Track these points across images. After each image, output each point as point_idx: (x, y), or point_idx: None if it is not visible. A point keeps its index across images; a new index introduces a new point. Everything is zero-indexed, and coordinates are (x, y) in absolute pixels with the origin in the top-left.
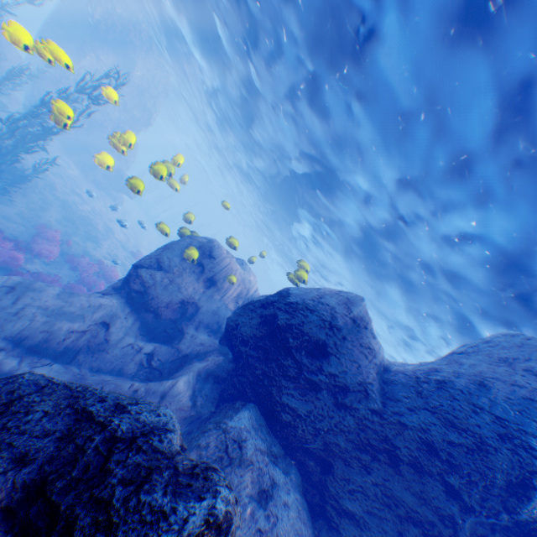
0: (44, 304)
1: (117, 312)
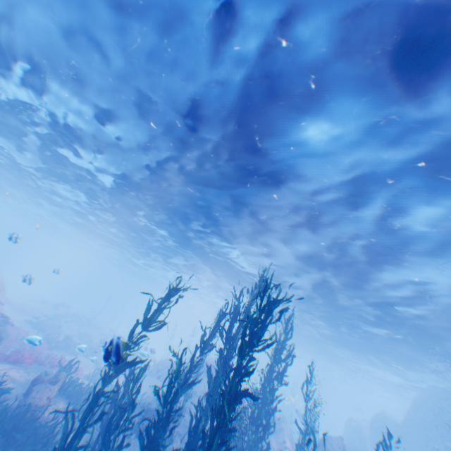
0: None
1: None
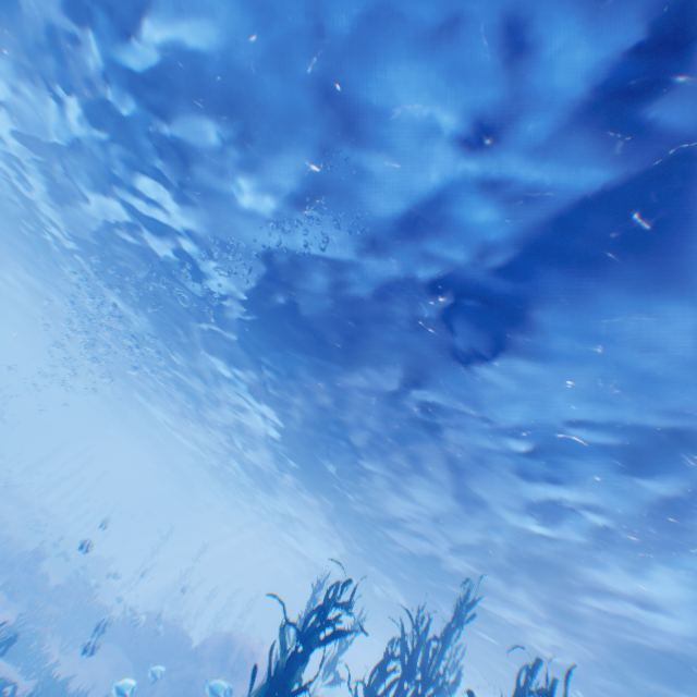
0: None
1: None
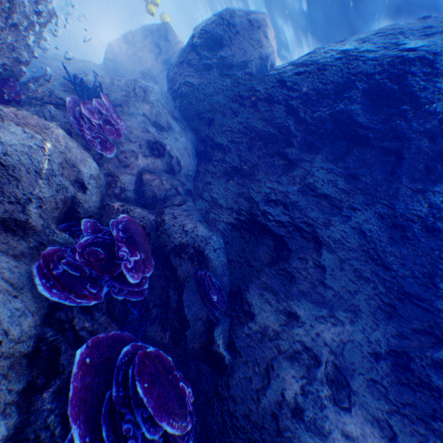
0: (43, 53)
1: (93, 68)
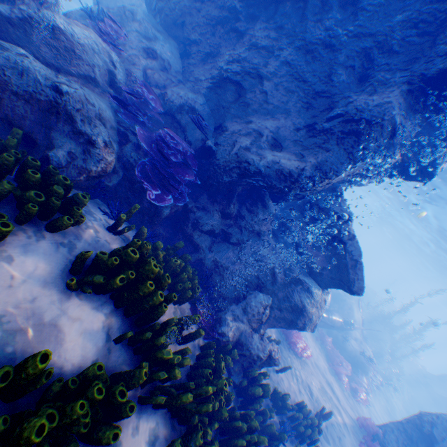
0: None
1: None
